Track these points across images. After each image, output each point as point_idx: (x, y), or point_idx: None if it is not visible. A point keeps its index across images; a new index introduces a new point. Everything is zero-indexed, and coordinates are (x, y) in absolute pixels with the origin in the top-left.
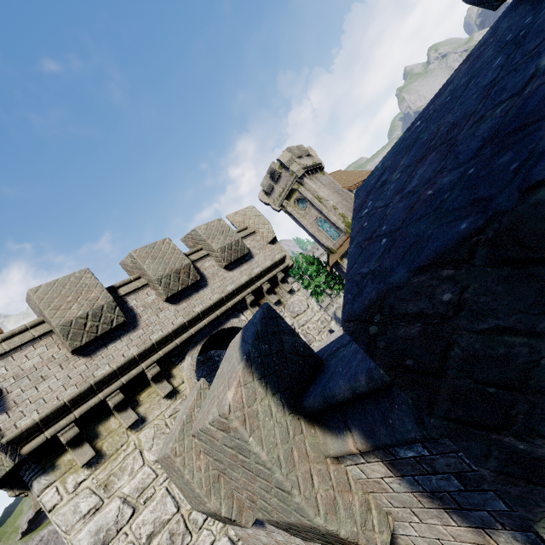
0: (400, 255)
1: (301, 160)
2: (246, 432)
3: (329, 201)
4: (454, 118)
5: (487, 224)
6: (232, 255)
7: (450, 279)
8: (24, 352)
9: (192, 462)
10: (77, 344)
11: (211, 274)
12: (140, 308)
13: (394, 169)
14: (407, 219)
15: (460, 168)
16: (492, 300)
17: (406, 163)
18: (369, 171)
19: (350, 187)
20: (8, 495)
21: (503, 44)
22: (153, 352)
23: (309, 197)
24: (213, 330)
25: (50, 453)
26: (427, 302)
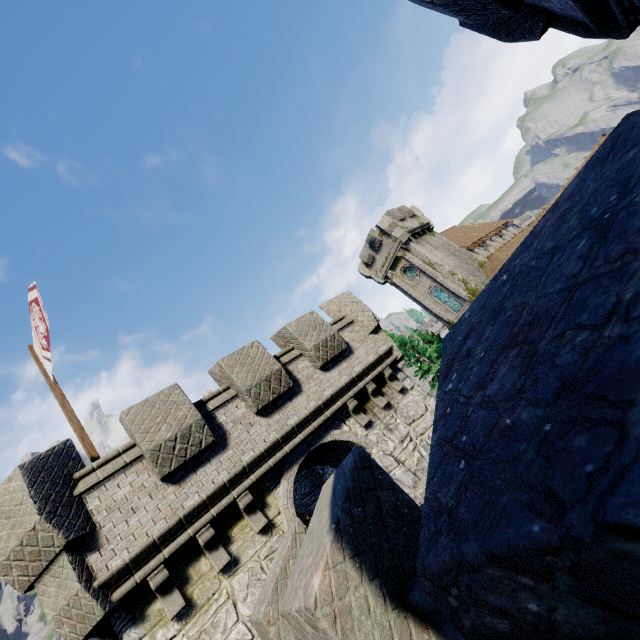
0: (475, 510)
1: (405, 223)
2: (337, 637)
3: (443, 266)
4: (536, 306)
5: (561, 546)
6: (327, 352)
7: (531, 589)
8: (116, 480)
9: (288, 634)
10: (166, 470)
11: (305, 377)
12: (230, 424)
13: (479, 337)
14: (485, 448)
15: (537, 408)
16: (593, 637)
17: (490, 341)
18: (492, 223)
19: (469, 246)
20: None
21: (588, 219)
22: (245, 477)
23: (418, 265)
24: (311, 446)
25: (140, 600)
26: (510, 602)
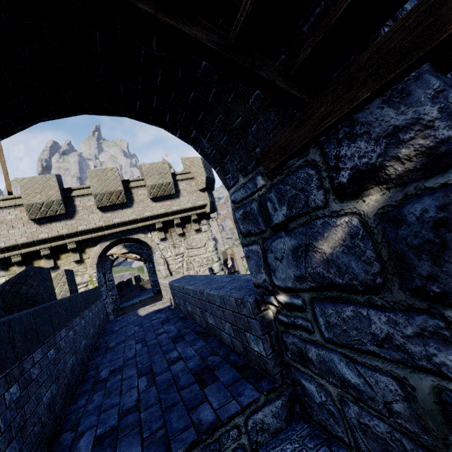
0: None
1: None
2: None
3: None
4: None
5: None
6: (159, 192)
7: None
8: (9, 210)
9: None
10: (33, 217)
11: (139, 200)
12: (81, 207)
13: None
14: None
15: None
16: None
17: None
18: None
19: None
20: None
21: None
22: (76, 236)
23: None
24: (123, 236)
25: (8, 263)
26: None
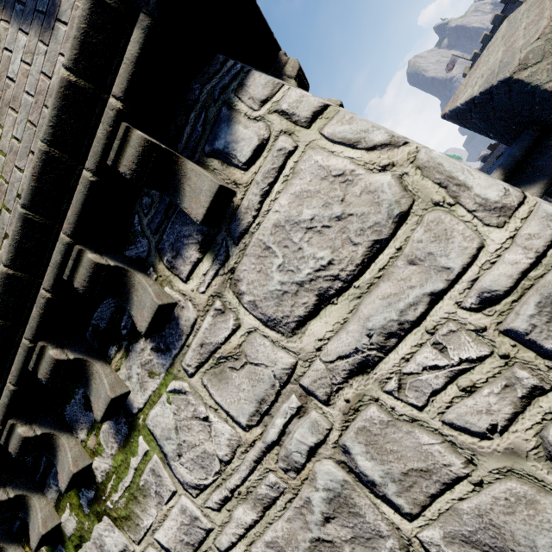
0: None
1: None
2: None
3: None
4: None
5: None
6: None
7: None
8: None
9: None
10: None
11: None
12: None
13: None
14: None
15: None
16: None
17: None
18: None
19: None
20: (140, 133)
21: None
22: None
23: None
24: None
25: None
26: None
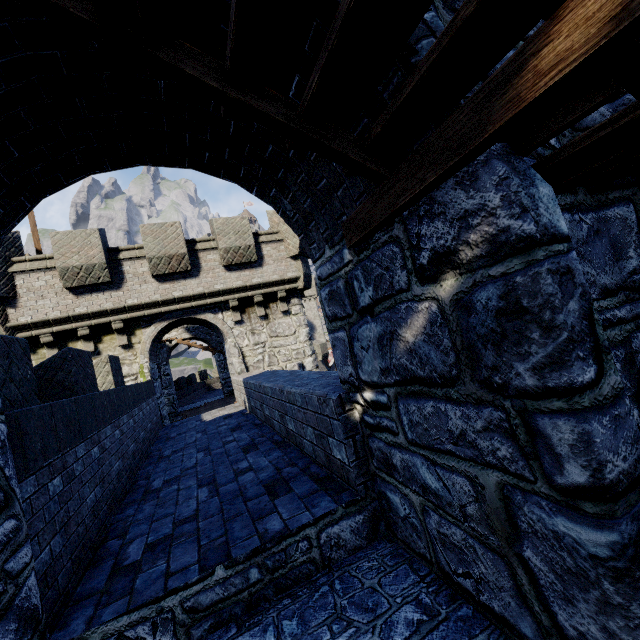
0: None
1: None
2: None
3: None
4: None
5: None
6: (235, 257)
7: None
8: (38, 274)
9: None
10: (69, 285)
11: (208, 268)
12: (130, 275)
13: None
14: None
15: None
16: None
17: None
18: None
19: None
20: None
21: None
22: (124, 312)
23: None
24: (185, 315)
25: (36, 343)
26: None
